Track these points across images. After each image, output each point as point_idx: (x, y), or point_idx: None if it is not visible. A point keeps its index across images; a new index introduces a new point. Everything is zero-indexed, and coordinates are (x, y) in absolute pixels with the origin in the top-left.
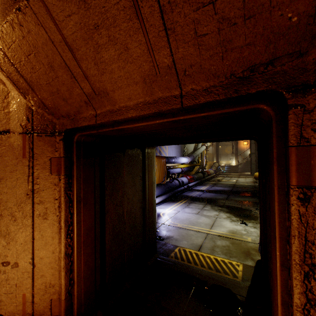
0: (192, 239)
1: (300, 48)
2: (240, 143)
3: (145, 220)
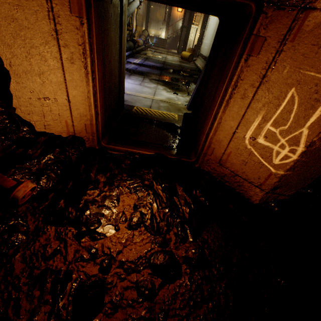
0: (143, 102)
1: None
2: (175, 8)
3: (120, 81)
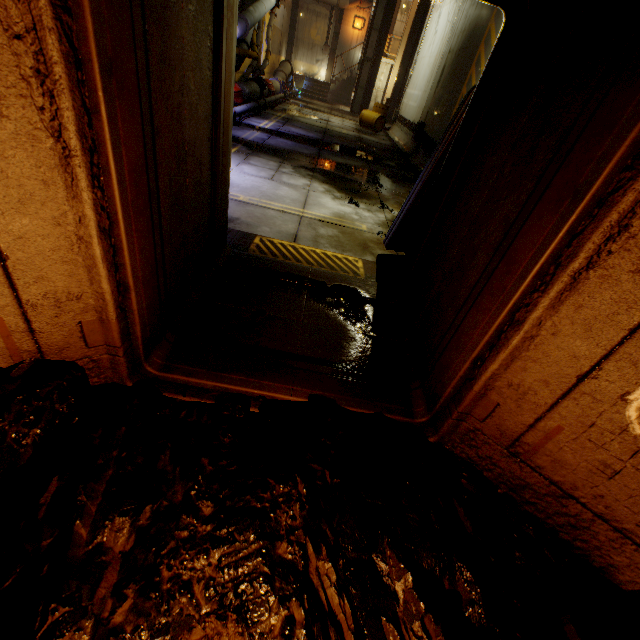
0: (277, 225)
1: None
2: (349, 20)
3: (216, 175)
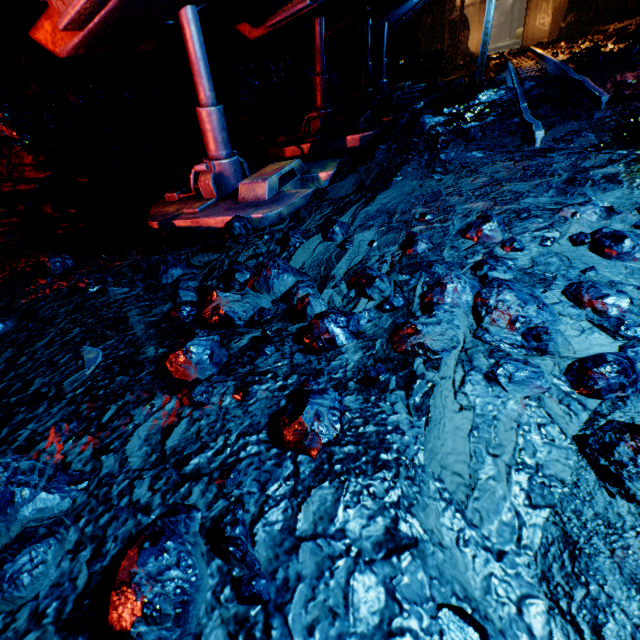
0: None
1: None
2: None
3: None
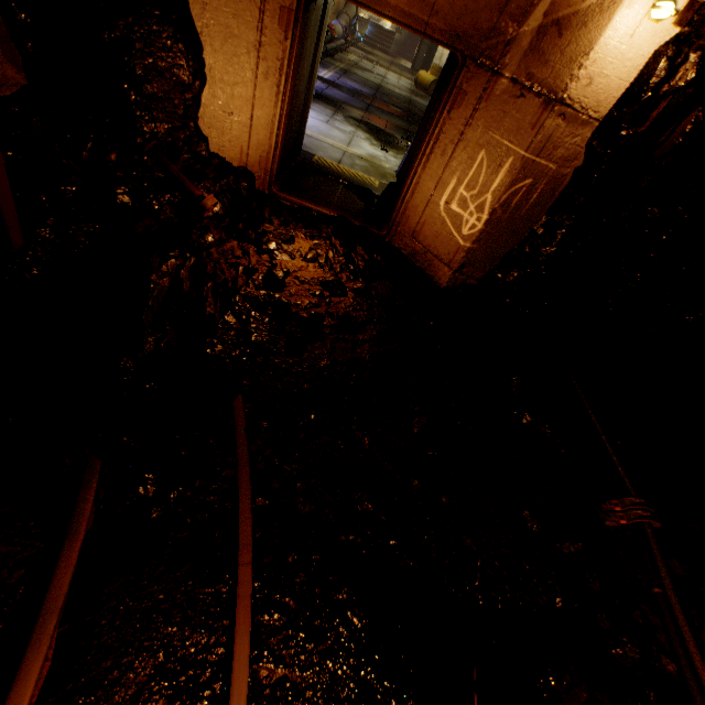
0: (329, 153)
1: (481, 40)
2: None
3: (305, 110)
